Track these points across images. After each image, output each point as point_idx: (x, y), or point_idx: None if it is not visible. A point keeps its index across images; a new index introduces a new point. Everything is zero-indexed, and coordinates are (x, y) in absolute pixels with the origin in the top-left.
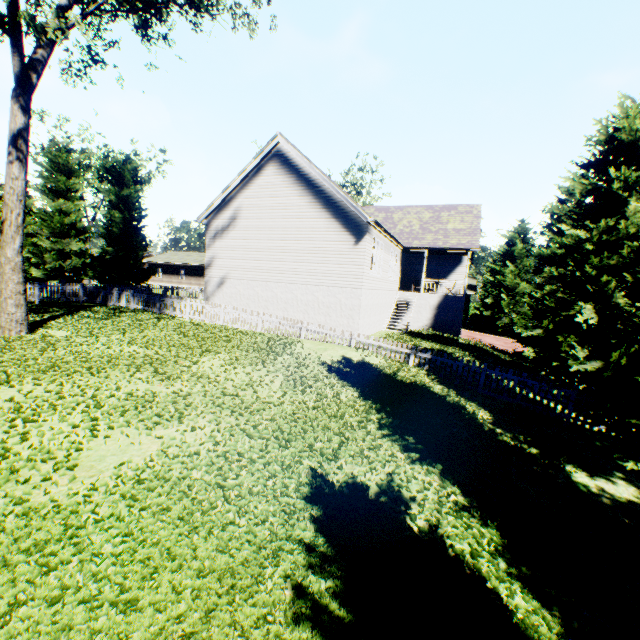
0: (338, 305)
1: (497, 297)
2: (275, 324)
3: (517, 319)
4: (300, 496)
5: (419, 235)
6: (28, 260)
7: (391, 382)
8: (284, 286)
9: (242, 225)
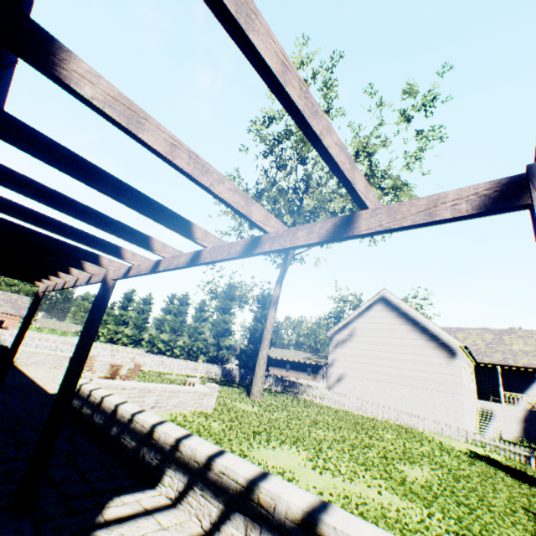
0: (442, 406)
1: None
2: (393, 415)
3: None
4: (530, 516)
5: (487, 352)
6: (201, 349)
7: (526, 476)
8: (392, 385)
9: (357, 339)
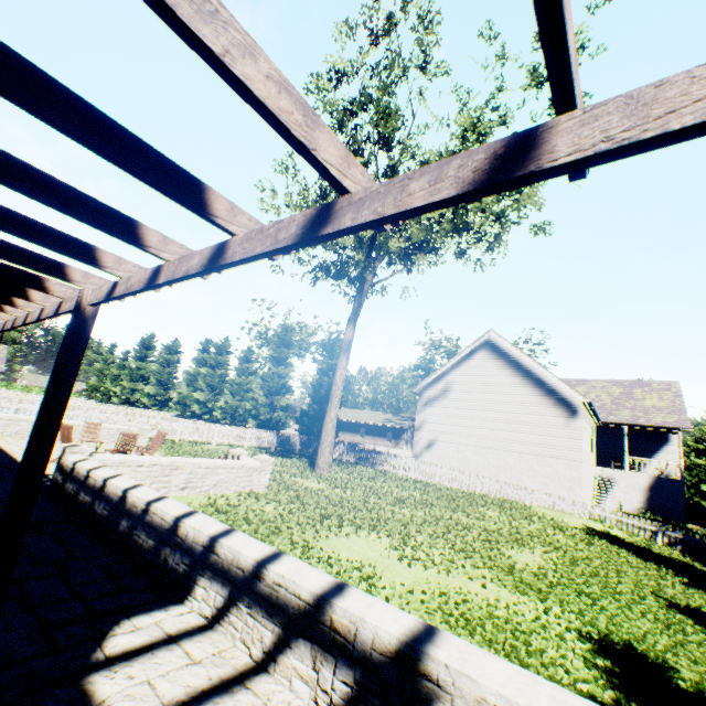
0: (555, 475)
1: None
2: (495, 487)
3: None
4: (661, 603)
5: (612, 410)
6: (249, 411)
7: (652, 554)
8: (495, 452)
9: (452, 396)
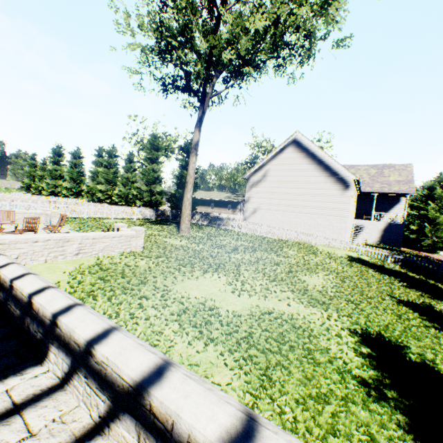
0: (331, 226)
1: (421, 225)
2: (294, 235)
3: (437, 241)
4: (394, 301)
5: (369, 184)
6: (136, 196)
7: (385, 269)
8: (295, 214)
9: (269, 180)
